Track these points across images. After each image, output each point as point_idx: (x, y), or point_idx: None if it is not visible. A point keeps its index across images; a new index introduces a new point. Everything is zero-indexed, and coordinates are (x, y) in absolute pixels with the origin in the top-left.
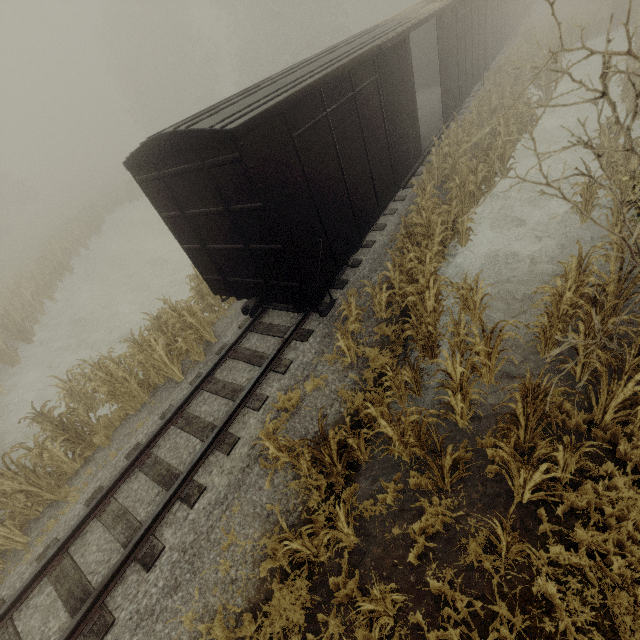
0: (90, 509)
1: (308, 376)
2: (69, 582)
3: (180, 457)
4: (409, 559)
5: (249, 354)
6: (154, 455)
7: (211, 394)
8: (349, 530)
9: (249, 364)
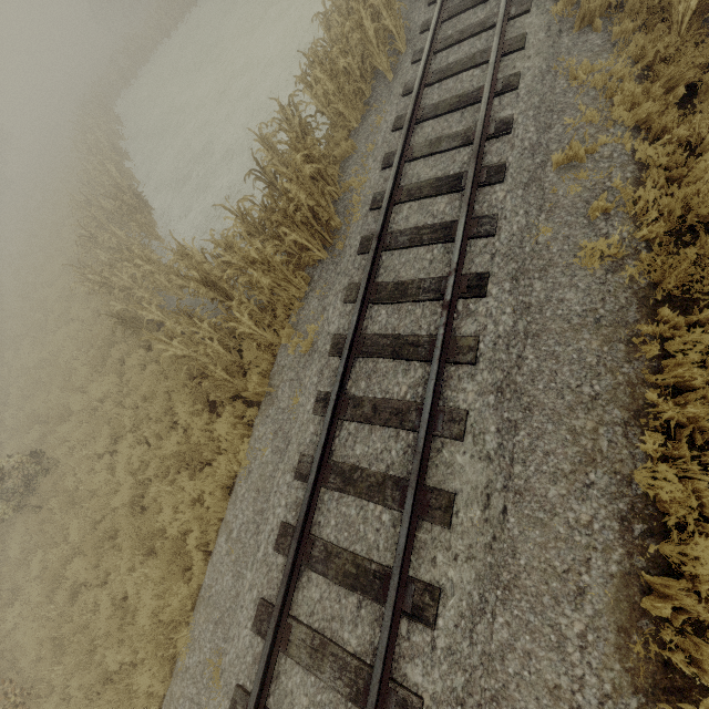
0: (400, 152)
1: None
2: (427, 187)
3: (461, 89)
4: None
5: (469, 1)
6: (428, 106)
7: (449, 49)
8: None
9: (476, 7)
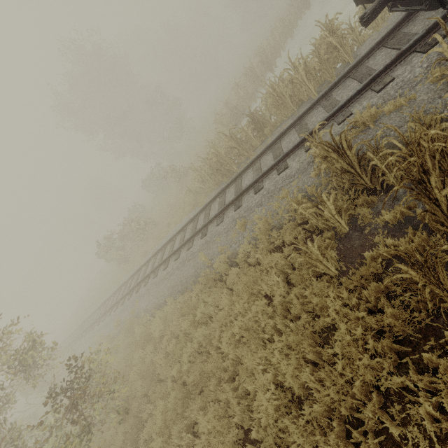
0: (250, 162)
1: (400, 96)
2: (238, 187)
3: (288, 148)
4: (364, 254)
5: (364, 73)
6: (279, 144)
7: (322, 109)
8: (340, 219)
9: (359, 83)
